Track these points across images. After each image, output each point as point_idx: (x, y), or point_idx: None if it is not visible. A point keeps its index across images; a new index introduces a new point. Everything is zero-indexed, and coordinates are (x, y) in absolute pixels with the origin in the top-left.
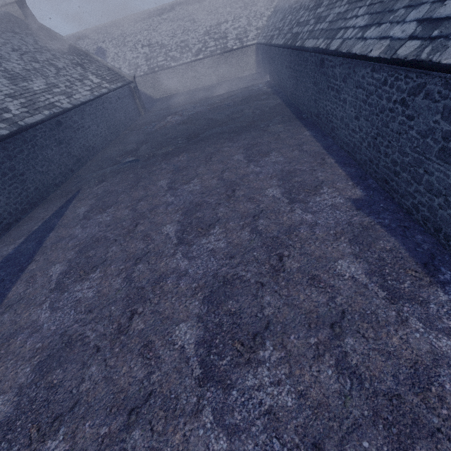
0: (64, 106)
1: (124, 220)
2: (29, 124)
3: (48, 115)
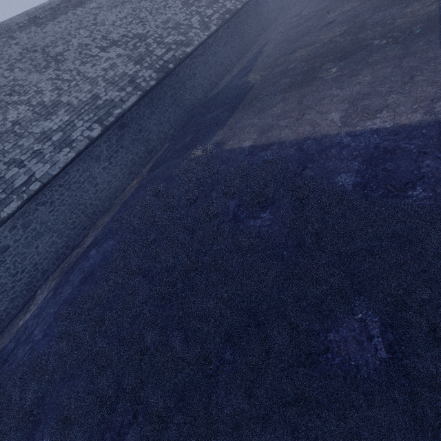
0: None
1: (296, 41)
2: (247, 1)
3: None
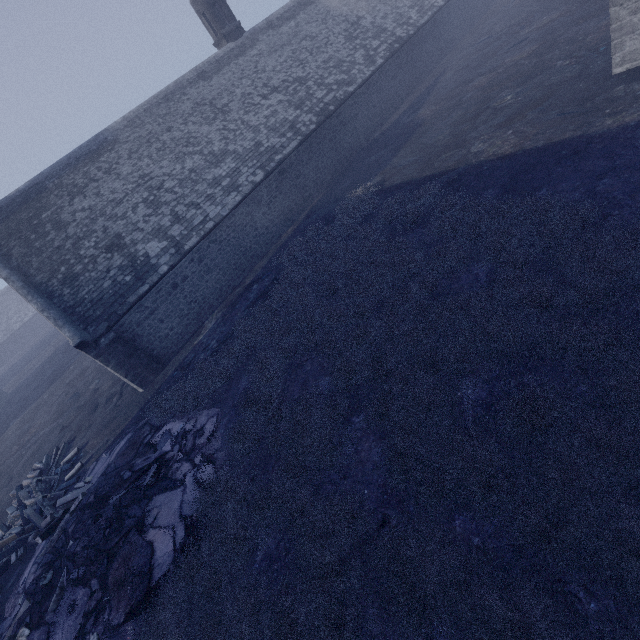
0: (439, 5)
1: (478, 66)
2: (422, 25)
3: (430, 16)
